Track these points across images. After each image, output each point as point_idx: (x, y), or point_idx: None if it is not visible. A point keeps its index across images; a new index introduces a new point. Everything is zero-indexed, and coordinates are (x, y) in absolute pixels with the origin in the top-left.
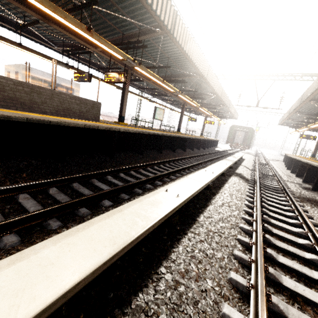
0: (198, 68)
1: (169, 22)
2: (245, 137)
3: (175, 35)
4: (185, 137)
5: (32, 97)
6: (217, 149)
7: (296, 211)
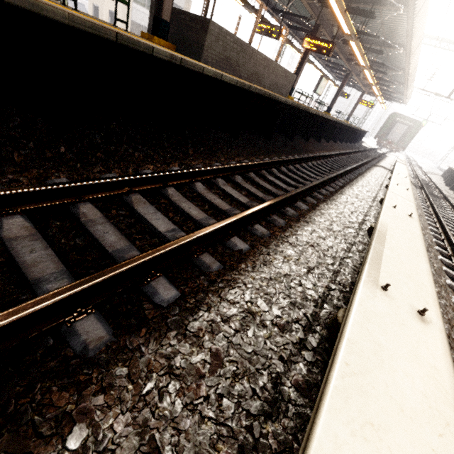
0: (412, 45)
1: (420, 4)
2: (405, 135)
3: (416, 15)
4: (350, 127)
5: (264, 72)
6: (364, 145)
7: (452, 209)
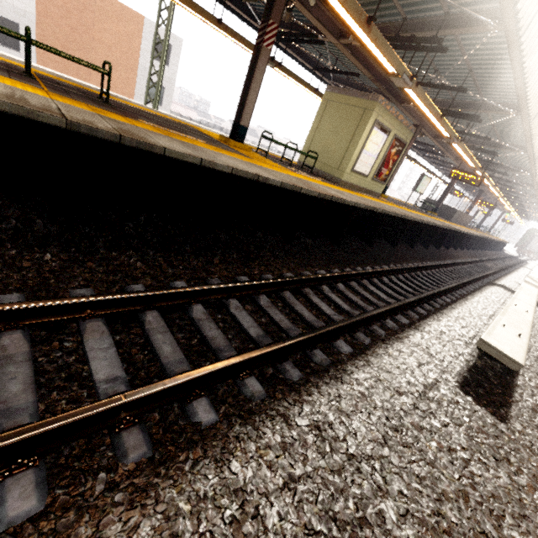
0: None
1: None
2: None
3: None
4: (500, 242)
5: (463, 219)
6: (506, 252)
7: None
